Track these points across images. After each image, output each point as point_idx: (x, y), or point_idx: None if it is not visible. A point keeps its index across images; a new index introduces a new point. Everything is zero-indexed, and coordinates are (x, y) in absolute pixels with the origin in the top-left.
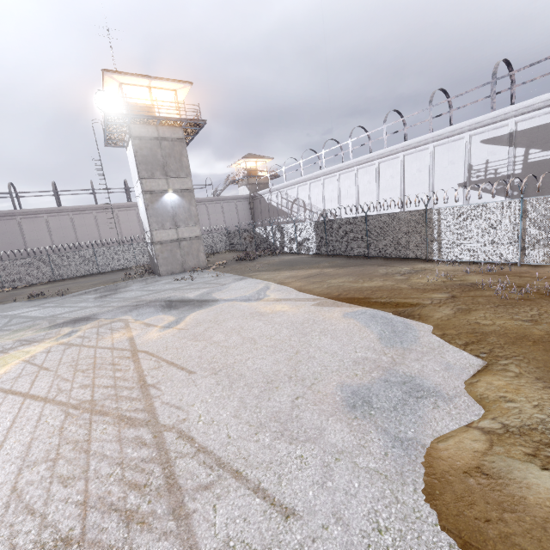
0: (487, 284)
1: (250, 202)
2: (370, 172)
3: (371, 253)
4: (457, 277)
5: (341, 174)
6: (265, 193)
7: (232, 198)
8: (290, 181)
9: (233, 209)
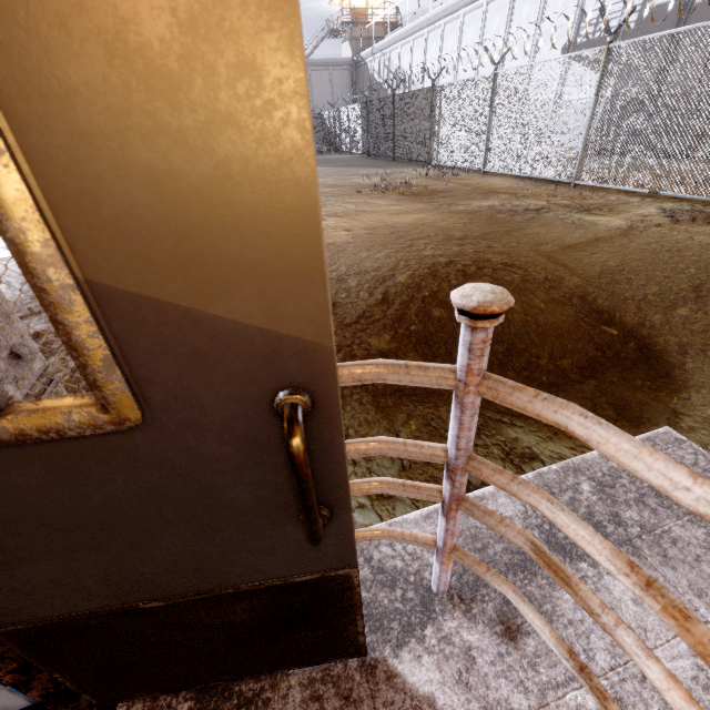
0: (397, 185)
1: (352, 72)
2: (477, 20)
3: (396, 154)
4: (398, 179)
5: (447, 23)
6: (368, 57)
7: (325, 64)
8: (393, 35)
9: (326, 82)
